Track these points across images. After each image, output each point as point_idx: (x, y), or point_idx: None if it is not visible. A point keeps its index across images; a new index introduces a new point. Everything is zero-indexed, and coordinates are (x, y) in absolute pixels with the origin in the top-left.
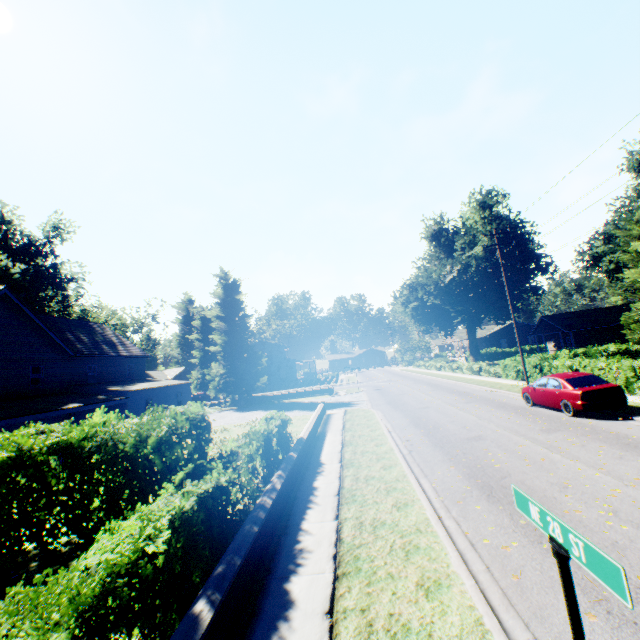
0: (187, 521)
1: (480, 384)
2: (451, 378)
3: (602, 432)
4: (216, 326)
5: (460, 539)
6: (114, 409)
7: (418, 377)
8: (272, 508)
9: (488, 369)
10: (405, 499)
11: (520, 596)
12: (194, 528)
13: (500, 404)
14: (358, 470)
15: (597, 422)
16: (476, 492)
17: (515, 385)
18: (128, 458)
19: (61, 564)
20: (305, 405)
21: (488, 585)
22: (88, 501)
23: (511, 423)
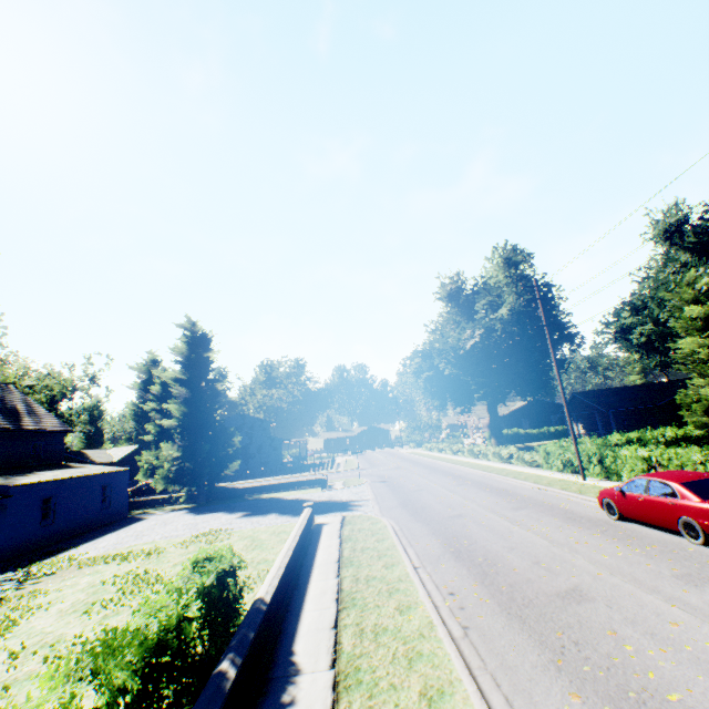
0: None
1: (519, 477)
2: (476, 466)
3: None
4: (175, 392)
5: None
6: None
7: (433, 463)
8: None
9: (522, 456)
10: None
11: None
12: None
13: (567, 513)
14: (372, 704)
15: None
16: None
17: (567, 480)
18: None
19: None
20: (287, 505)
21: None
22: None
23: (612, 557)
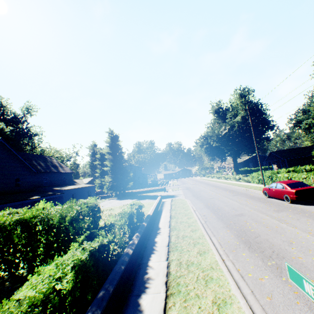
0: (83, 266)
1: (240, 186)
2: (225, 183)
3: (307, 212)
4: (107, 157)
5: (235, 273)
6: (56, 199)
7: (208, 182)
8: (132, 254)
9: (244, 178)
10: (204, 249)
11: (272, 311)
12: (88, 268)
13: (251, 196)
14: (178, 232)
15: (304, 206)
16: (242, 245)
17: (258, 186)
18: (55, 227)
19: (21, 283)
20: (151, 196)
21: (253, 303)
22: (34, 250)
23: (258, 207)
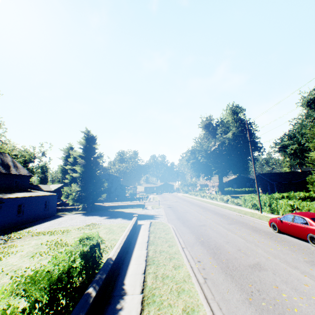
0: None
1: (231, 210)
2: (211, 203)
3: None
4: (79, 161)
5: None
6: None
7: (192, 201)
8: None
9: (233, 200)
10: None
11: None
12: None
13: (253, 228)
14: (159, 313)
15: None
16: None
17: (253, 213)
18: None
19: None
20: (126, 214)
21: None
22: None
23: (275, 250)
